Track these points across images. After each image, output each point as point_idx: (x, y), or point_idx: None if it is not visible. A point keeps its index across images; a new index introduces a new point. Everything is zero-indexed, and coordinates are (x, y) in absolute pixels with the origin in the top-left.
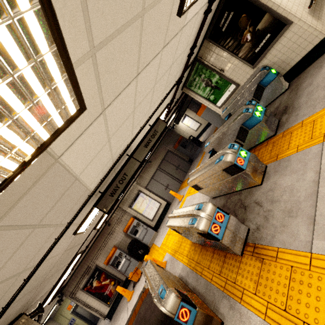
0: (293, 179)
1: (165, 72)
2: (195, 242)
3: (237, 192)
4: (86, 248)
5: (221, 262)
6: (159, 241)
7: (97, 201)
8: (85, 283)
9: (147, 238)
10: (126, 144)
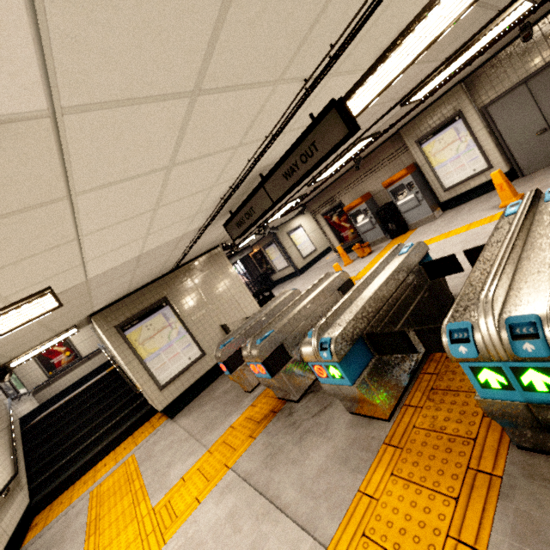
0: (308, 470)
1: (179, 128)
2: None
3: None
4: (314, 189)
5: None
6: (410, 241)
7: (226, 224)
8: (325, 212)
9: (412, 215)
10: (223, 189)
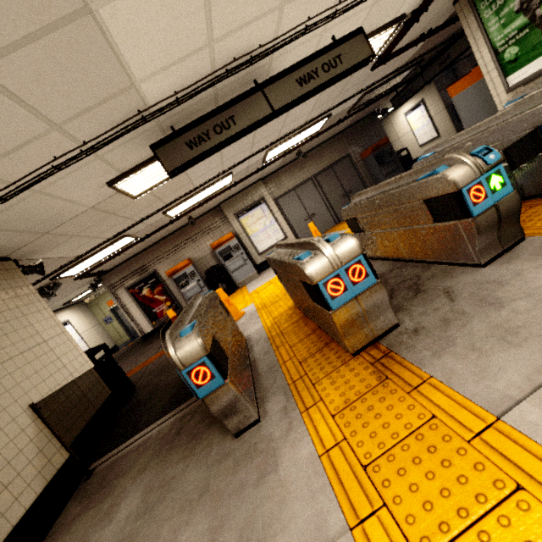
0: None
1: None
2: (297, 306)
3: (422, 264)
4: (146, 236)
5: (315, 349)
6: (254, 286)
7: (160, 143)
8: (133, 284)
9: (239, 273)
10: (257, 39)
